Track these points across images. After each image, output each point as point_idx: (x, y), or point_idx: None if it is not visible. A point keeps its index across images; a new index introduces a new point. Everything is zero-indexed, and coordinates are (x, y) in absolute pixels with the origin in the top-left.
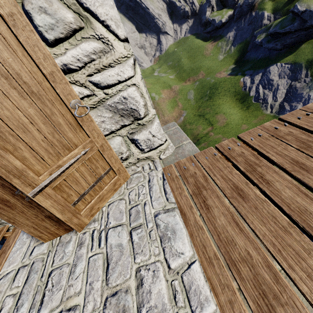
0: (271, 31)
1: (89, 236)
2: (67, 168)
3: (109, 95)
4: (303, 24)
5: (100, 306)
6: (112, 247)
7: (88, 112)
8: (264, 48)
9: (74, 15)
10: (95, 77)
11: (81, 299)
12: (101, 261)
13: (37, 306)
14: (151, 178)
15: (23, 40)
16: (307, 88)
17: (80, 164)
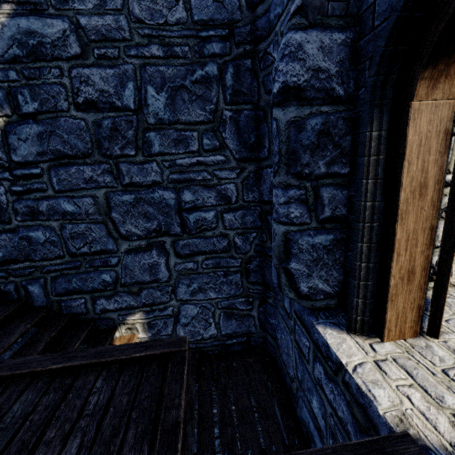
0: None
1: None
2: None
3: None
4: None
5: None
6: None
7: None
8: None
9: None
10: None
11: None
12: None
13: None
14: None
15: None
16: None
17: None
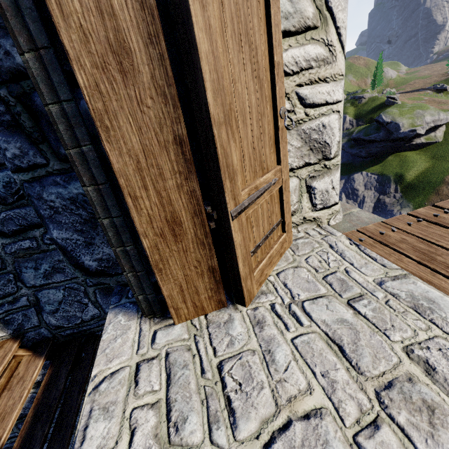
0: (355, 136)
1: (268, 312)
2: (261, 194)
3: (309, 117)
4: (389, 135)
5: (374, 405)
6: (328, 323)
7: (293, 127)
8: (347, 152)
9: (314, 11)
10: (303, 89)
11: (322, 398)
12: (323, 343)
13: (224, 418)
14: (332, 244)
15: (272, 13)
16: (398, 205)
17: (268, 196)
